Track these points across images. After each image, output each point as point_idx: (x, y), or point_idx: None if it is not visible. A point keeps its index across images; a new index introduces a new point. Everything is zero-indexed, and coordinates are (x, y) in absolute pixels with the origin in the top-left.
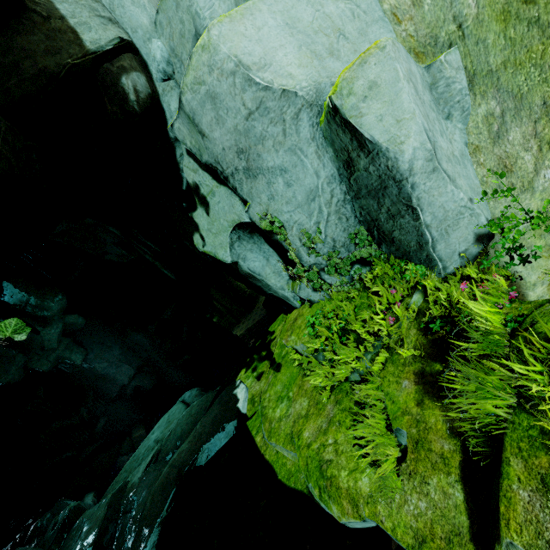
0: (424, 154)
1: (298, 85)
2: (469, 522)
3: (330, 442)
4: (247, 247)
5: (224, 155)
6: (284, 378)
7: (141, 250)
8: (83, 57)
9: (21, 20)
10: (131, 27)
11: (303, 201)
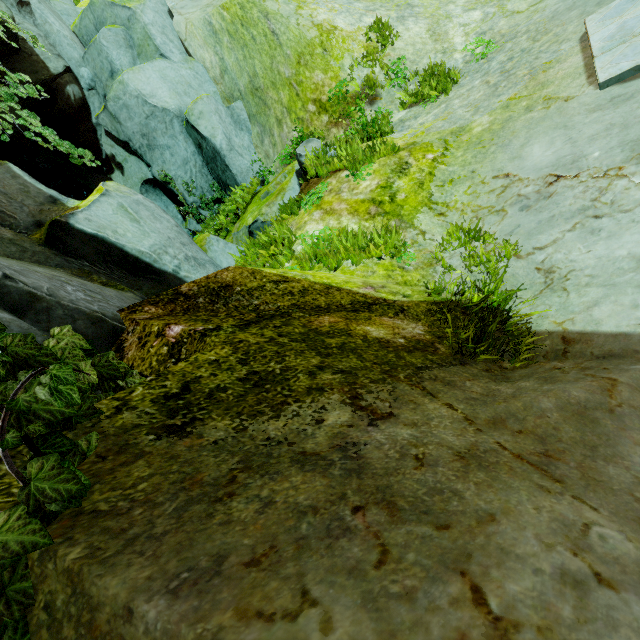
0: (226, 143)
1: (171, 107)
2: None
3: None
4: (153, 198)
5: (134, 137)
6: None
7: None
8: (50, 76)
9: (18, 55)
10: (68, 58)
11: (182, 165)
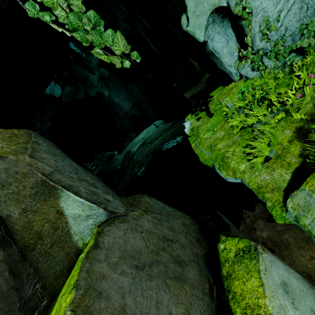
0: None
1: None
2: (287, 186)
3: (231, 150)
4: (217, 29)
5: None
6: (213, 121)
7: (138, 27)
8: None
9: None
10: None
11: None
